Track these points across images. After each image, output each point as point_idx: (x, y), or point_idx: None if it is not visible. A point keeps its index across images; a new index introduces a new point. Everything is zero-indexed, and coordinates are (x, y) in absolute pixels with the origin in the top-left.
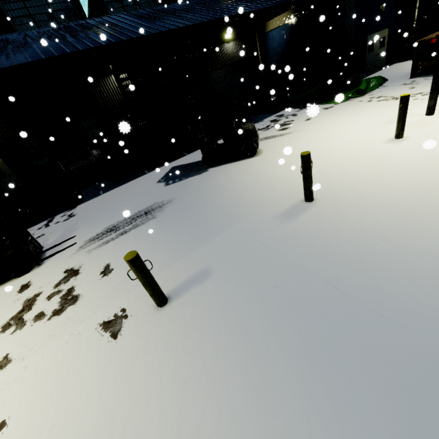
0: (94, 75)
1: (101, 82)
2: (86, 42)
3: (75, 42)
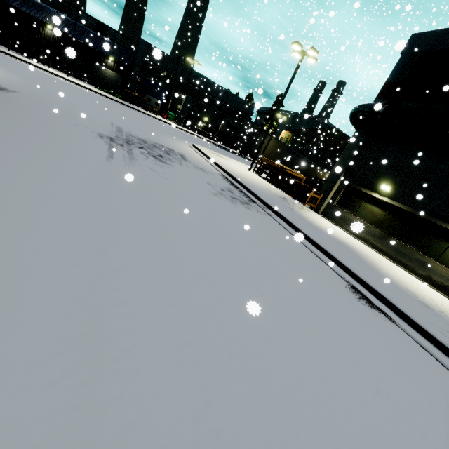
0: (39, 23)
1: (40, 27)
2: (26, 9)
3: (25, 7)
